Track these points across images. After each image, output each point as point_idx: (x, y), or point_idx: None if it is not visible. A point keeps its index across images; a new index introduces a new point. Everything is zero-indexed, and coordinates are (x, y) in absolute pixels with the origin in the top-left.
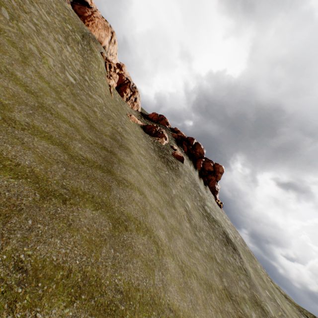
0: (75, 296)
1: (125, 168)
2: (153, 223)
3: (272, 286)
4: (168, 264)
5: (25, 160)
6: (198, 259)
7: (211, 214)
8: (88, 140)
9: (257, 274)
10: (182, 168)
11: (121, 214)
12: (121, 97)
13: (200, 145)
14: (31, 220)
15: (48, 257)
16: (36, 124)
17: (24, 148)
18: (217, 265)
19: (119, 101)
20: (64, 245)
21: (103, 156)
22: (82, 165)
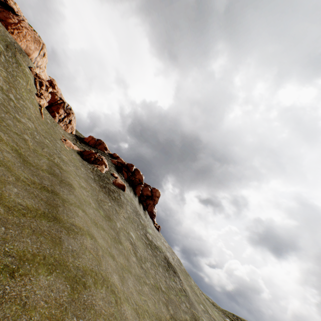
0: None
1: (71, 209)
2: (108, 270)
3: (204, 299)
4: (126, 311)
5: None
6: (148, 294)
7: (153, 241)
8: (24, 181)
9: (193, 290)
10: (124, 197)
11: (77, 270)
12: (53, 117)
13: (140, 171)
14: None
15: None
16: None
17: None
18: (163, 294)
19: (50, 122)
20: None
21: (45, 199)
22: (24, 217)
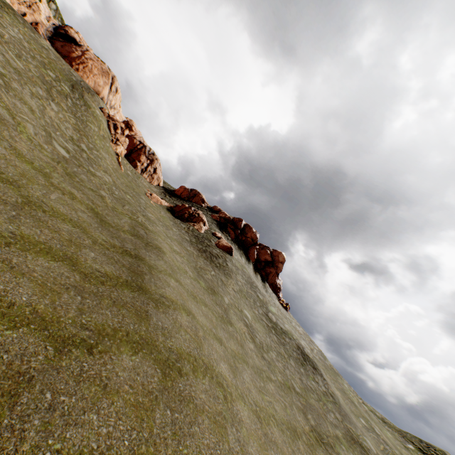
0: None
1: (160, 278)
2: (212, 356)
3: (366, 410)
4: (240, 412)
5: (21, 294)
6: (274, 394)
7: (278, 324)
8: (102, 244)
9: (346, 396)
10: (232, 263)
11: (169, 352)
12: (134, 168)
13: (252, 227)
14: (50, 393)
15: (86, 446)
16: (24, 232)
17: (15, 276)
18: (298, 397)
19: (131, 174)
20: (103, 420)
21: (127, 265)
22: (103, 285)
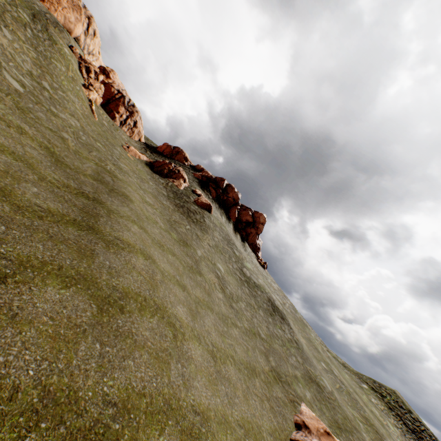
0: (27, 428)
1: (119, 222)
2: (168, 298)
3: (329, 356)
4: (191, 351)
5: None
6: (237, 338)
7: (252, 278)
8: (51, 182)
9: (311, 344)
10: (210, 220)
11: (113, 290)
12: (112, 119)
13: (234, 187)
14: None
15: None
16: None
17: None
18: (262, 342)
19: (107, 125)
20: (2, 349)
21: (80, 206)
22: (40, 220)
